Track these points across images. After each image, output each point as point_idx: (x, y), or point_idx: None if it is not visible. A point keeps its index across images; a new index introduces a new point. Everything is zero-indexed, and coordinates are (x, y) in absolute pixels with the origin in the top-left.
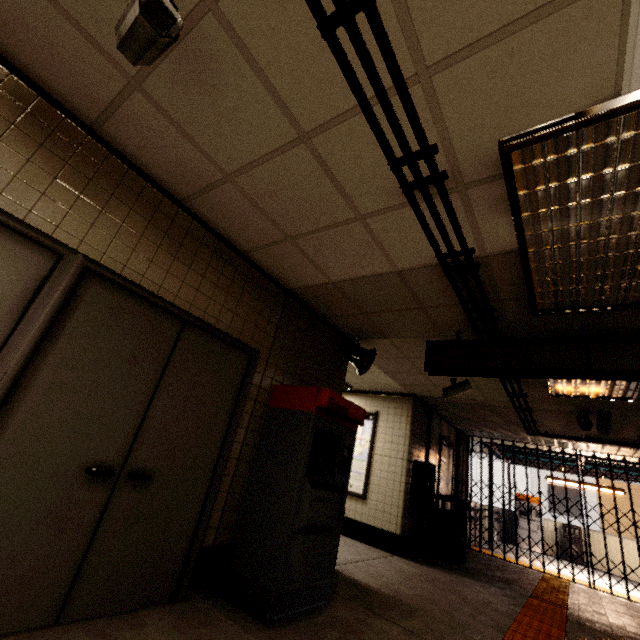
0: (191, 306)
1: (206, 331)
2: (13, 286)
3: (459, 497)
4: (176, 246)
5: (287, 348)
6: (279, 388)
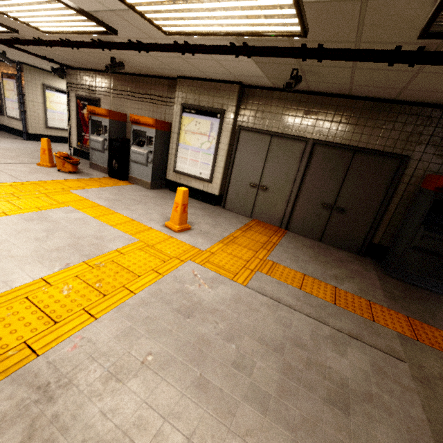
0: (358, 142)
1: (367, 152)
2: (297, 155)
3: None
4: (348, 118)
5: None
6: (427, 176)
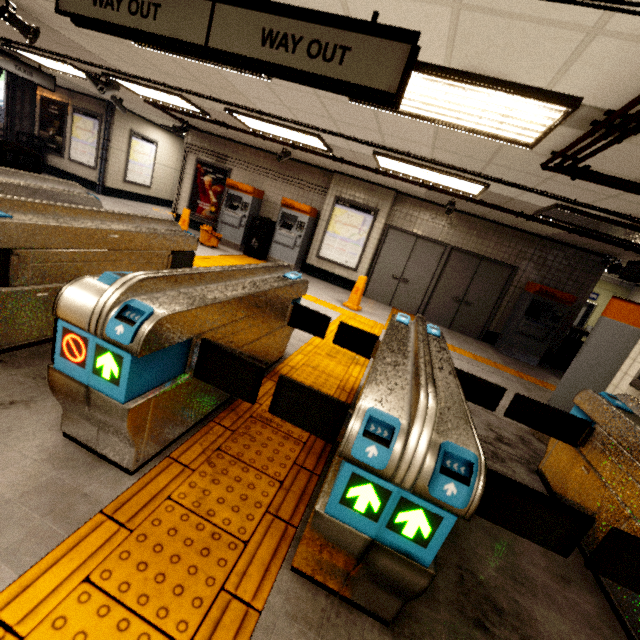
0: (484, 253)
1: (490, 261)
2: (437, 256)
3: None
4: (479, 233)
5: (539, 265)
6: (528, 283)
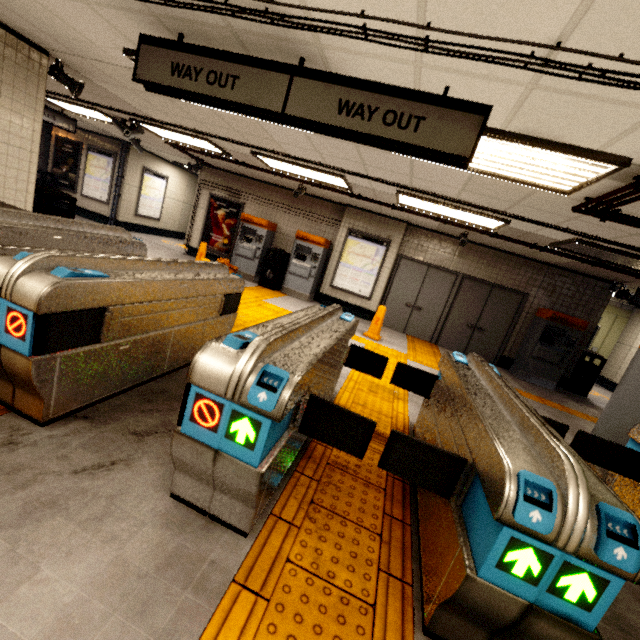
0: (495, 280)
1: (501, 288)
2: (449, 284)
3: None
4: (488, 262)
5: (548, 291)
6: (539, 309)
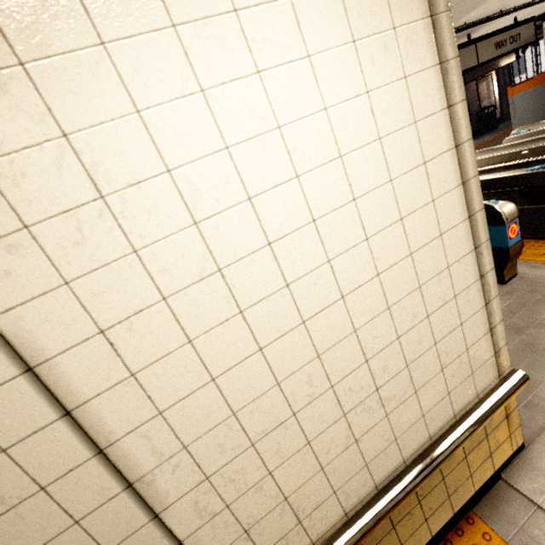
0: None
1: None
2: None
3: (503, 97)
4: None
5: None
6: None
